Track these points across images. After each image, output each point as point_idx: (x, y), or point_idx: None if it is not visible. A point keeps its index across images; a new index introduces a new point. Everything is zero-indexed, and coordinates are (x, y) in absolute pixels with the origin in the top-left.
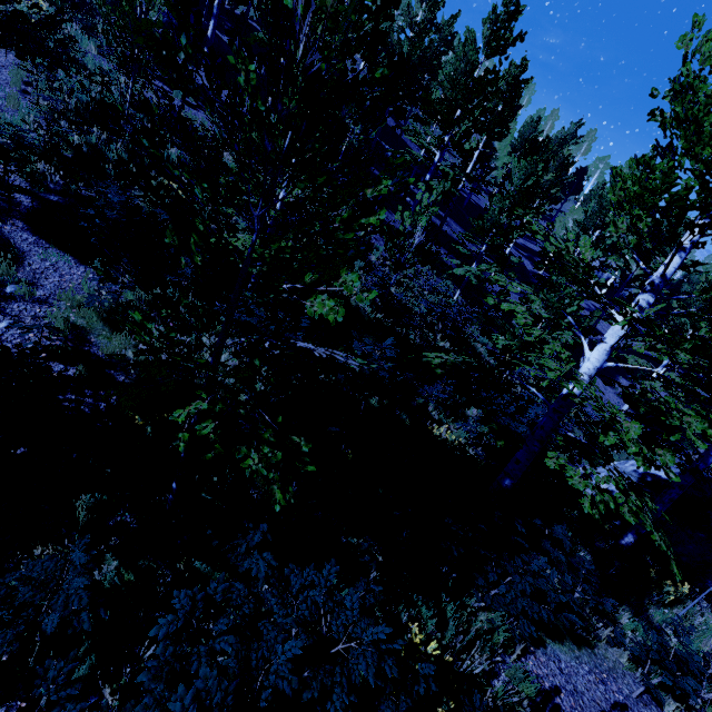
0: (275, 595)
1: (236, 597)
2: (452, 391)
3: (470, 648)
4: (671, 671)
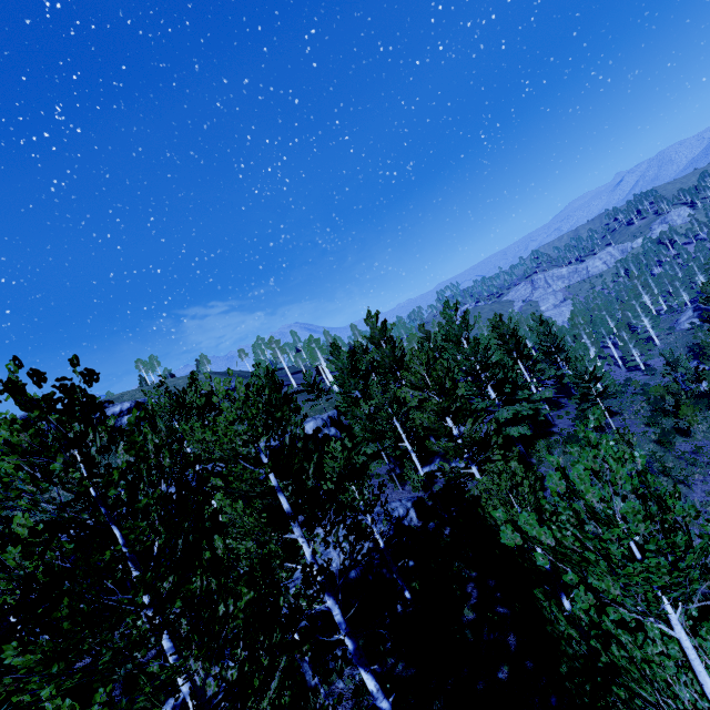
0: None
1: None
2: None
3: None
4: None
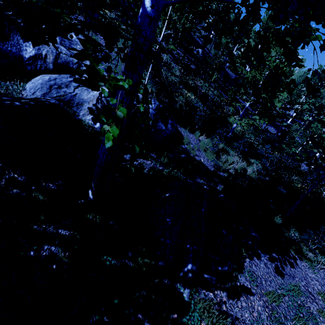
0: None
1: None
2: None
3: None
4: None
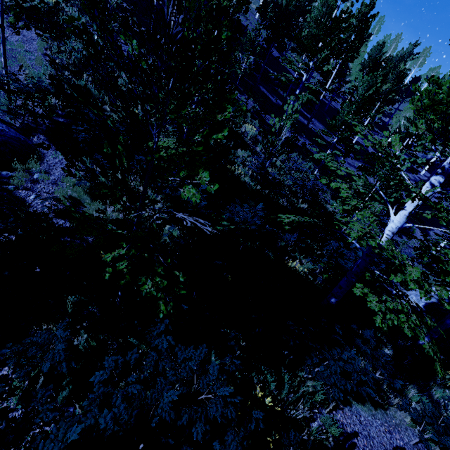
0: (167, 363)
1: (151, 360)
2: (295, 240)
3: (298, 402)
4: (437, 432)
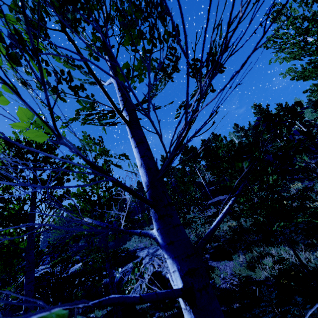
0: None
1: None
2: None
3: None
4: None
